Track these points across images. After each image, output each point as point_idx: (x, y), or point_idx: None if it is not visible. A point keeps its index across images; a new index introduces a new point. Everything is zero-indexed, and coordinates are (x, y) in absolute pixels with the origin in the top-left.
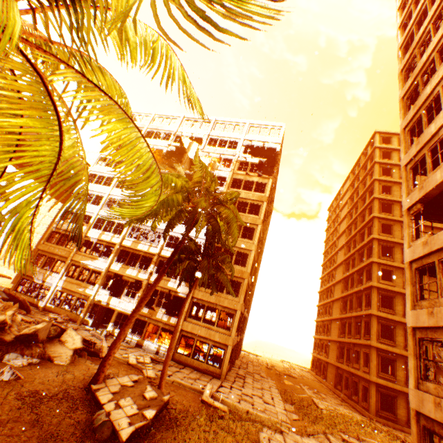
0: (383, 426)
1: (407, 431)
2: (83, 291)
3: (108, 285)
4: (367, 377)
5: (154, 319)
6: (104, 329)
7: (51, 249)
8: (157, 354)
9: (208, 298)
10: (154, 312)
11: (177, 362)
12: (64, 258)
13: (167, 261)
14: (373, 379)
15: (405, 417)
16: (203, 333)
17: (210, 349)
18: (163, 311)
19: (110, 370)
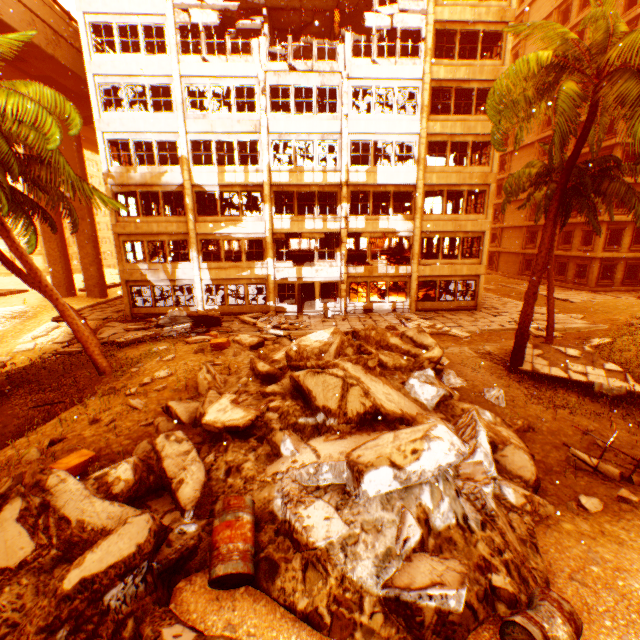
0: (606, 293)
1: (621, 290)
2: (251, 275)
3: (284, 255)
4: (591, 256)
5: (376, 276)
6: (306, 309)
7: (143, 228)
8: (395, 312)
9: (442, 228)
10: (373, 268)
11: (422, 311)
12: (178, 236)
13: (556, 201)
14: (599, 256)
15: (620, 279)
16: (447, 272)
17: (457, 286)
18: (383, 263)
19: (464, 348)
